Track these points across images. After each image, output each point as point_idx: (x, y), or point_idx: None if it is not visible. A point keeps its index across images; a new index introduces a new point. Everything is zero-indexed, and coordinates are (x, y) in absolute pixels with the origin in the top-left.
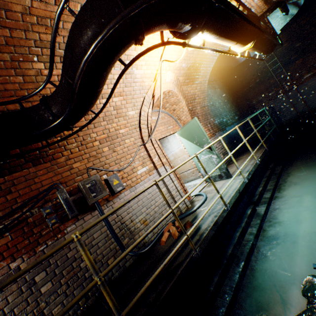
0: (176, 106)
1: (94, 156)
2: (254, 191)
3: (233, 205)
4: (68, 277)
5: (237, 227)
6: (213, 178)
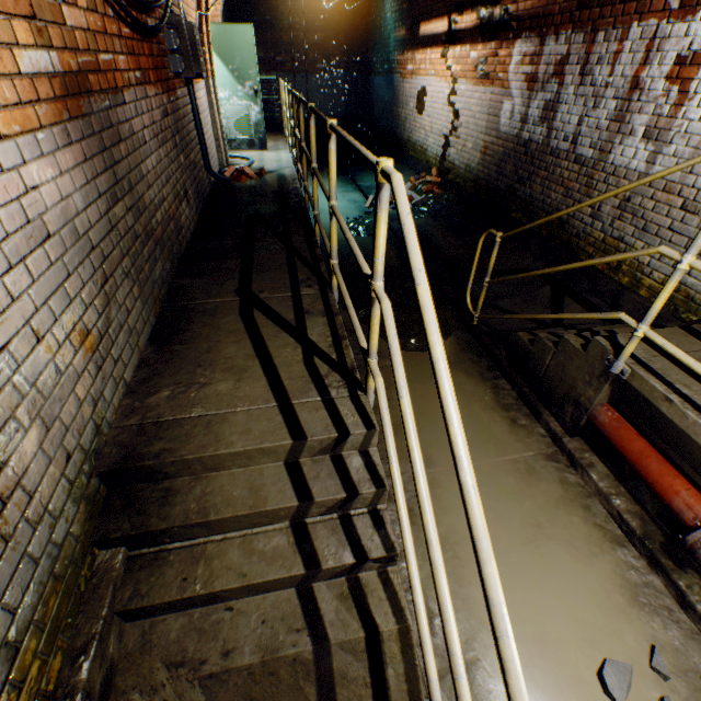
0: None
1: None
2: None
3: None
4: (189, 163)
5: None
6: (238, 144)
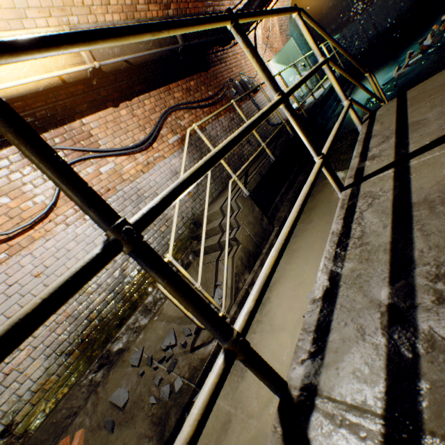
0: (269, 33)
1: (239, 66)
2: (336, 96)
3: (327, 94)
4: None
5: (330, 110)
6: (305, 96)
